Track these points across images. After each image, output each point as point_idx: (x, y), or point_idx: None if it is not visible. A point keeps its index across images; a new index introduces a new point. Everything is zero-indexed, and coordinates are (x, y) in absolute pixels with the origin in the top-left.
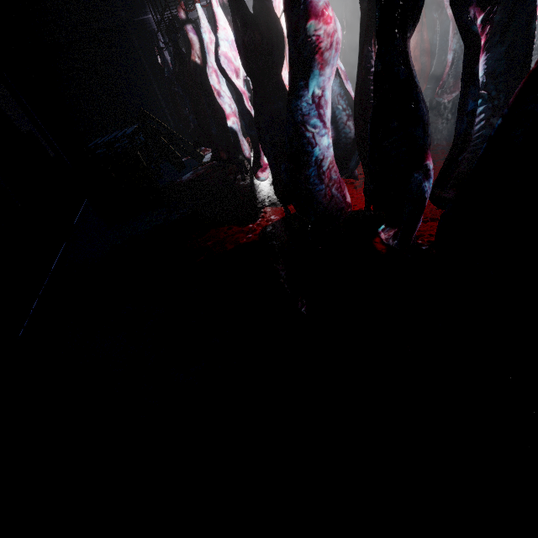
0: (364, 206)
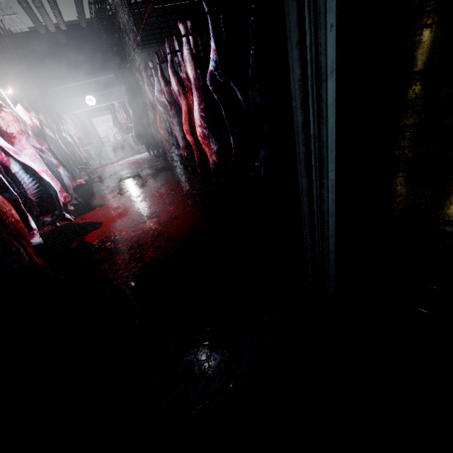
0: (103, 218)
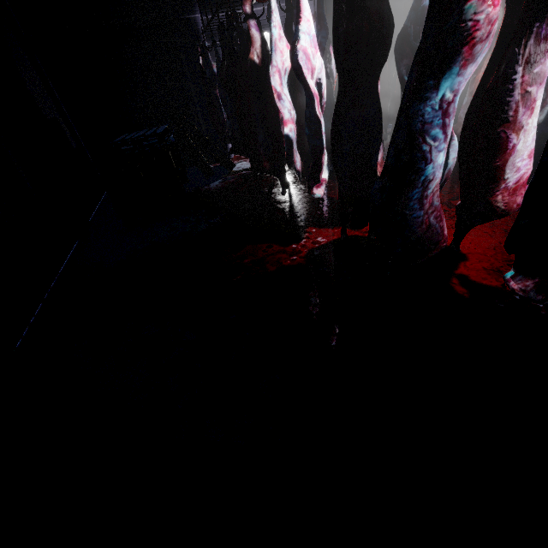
0: None
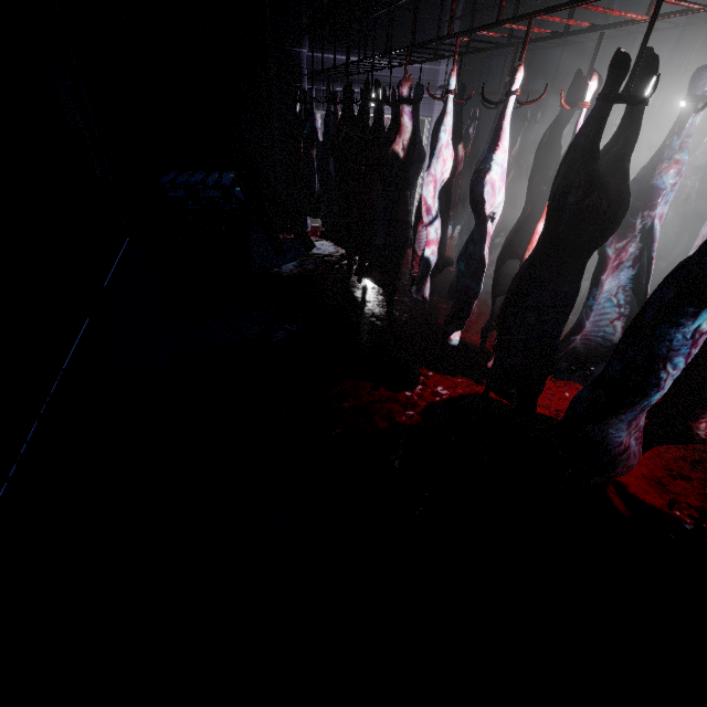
0: None
